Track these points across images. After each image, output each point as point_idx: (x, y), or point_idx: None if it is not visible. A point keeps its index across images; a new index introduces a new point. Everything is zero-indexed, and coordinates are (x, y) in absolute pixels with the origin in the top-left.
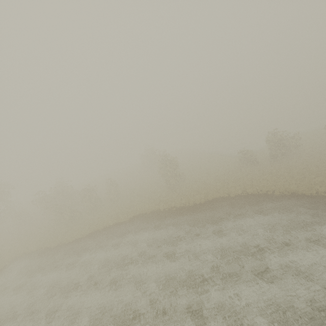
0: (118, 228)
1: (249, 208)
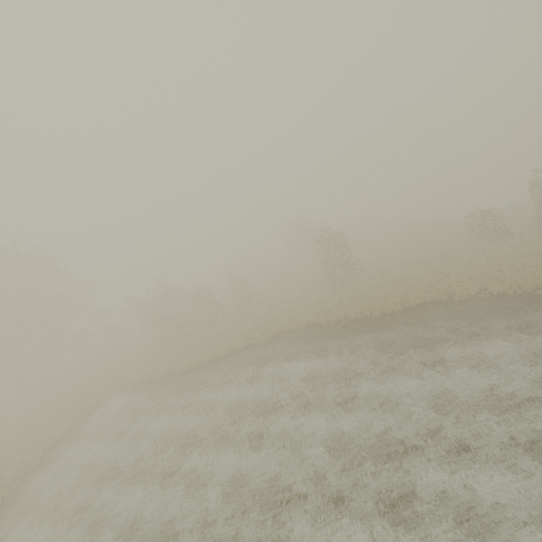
0: (253, 353)
1: (494, 321)
